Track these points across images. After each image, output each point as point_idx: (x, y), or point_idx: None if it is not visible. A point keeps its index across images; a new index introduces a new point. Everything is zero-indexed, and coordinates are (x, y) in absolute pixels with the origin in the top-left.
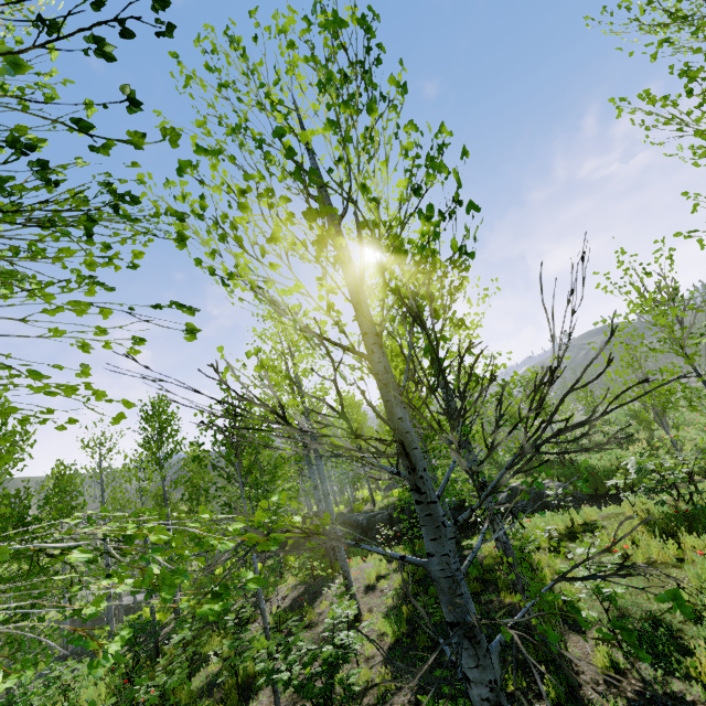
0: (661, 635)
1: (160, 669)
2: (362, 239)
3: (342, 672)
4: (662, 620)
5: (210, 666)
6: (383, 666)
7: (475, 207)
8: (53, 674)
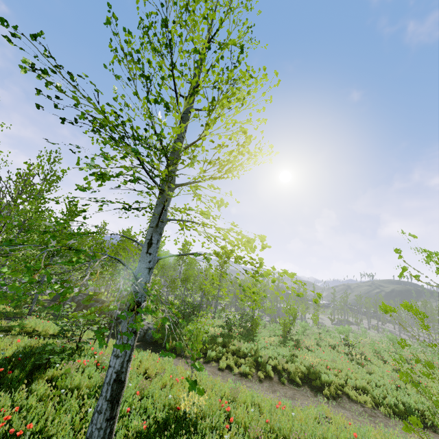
0: None
1: None
2: None
3: None
4: None
5: None
6: None
7: None
8: None
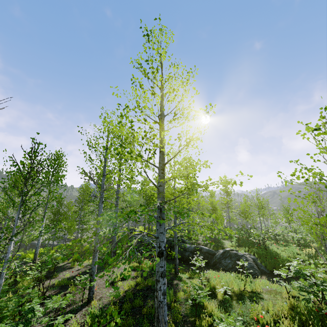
0: None
1: None
2: None
3: None
4: None
5: (7, 297)
6: None
7: None
8: None
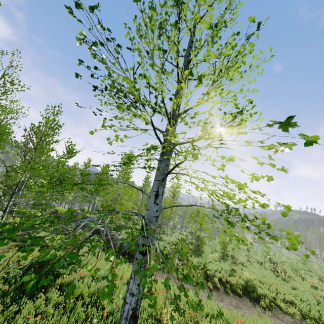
0: None
1: None
2: None
3: None
4: None
5: None
6: None
7: None
8: None
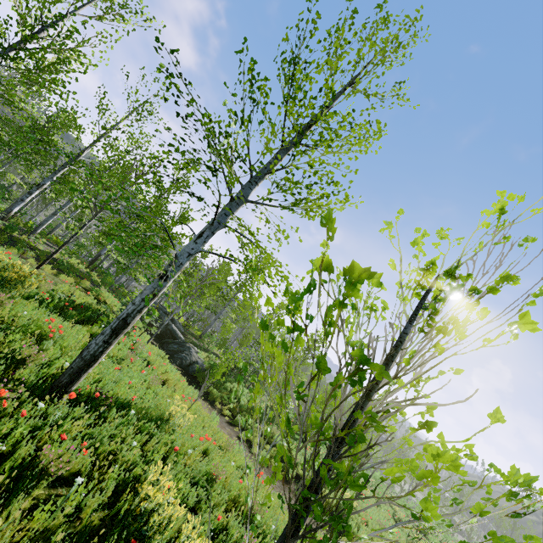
0: None
1: None
2: None
3: None
4: None
5: None
6: None
7: None
8: None
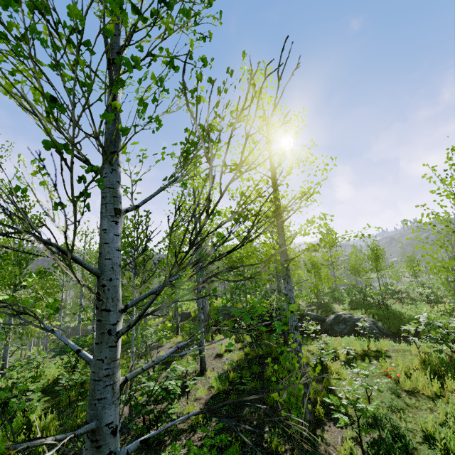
0: (398, 448)
1: (78, 370)
2: (110, 58)
3: (178, 402)
4: (404, 436)
5: None
6: (198, 408)
7: (186, 12)
8: (33, 356)
